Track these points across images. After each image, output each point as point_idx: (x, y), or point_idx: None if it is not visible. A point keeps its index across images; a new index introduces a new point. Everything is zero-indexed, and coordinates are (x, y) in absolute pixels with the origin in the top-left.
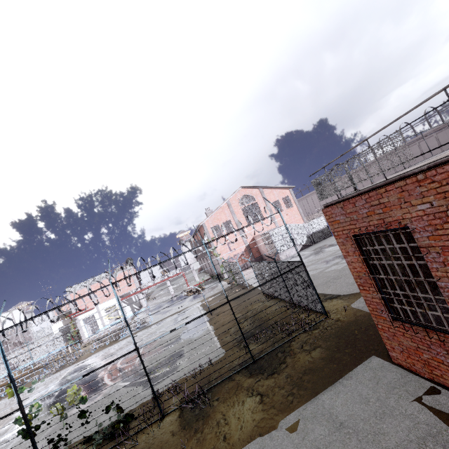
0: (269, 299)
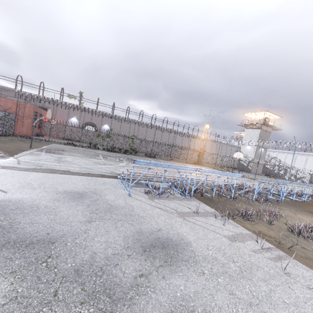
0: None
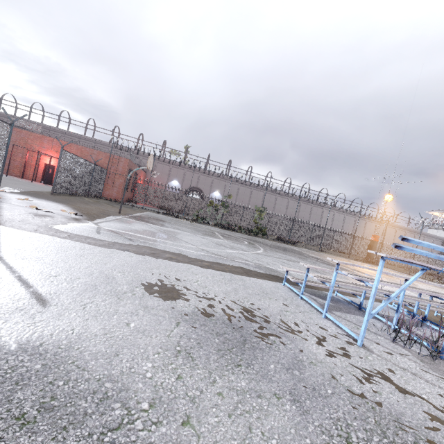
0: (77, 196)
